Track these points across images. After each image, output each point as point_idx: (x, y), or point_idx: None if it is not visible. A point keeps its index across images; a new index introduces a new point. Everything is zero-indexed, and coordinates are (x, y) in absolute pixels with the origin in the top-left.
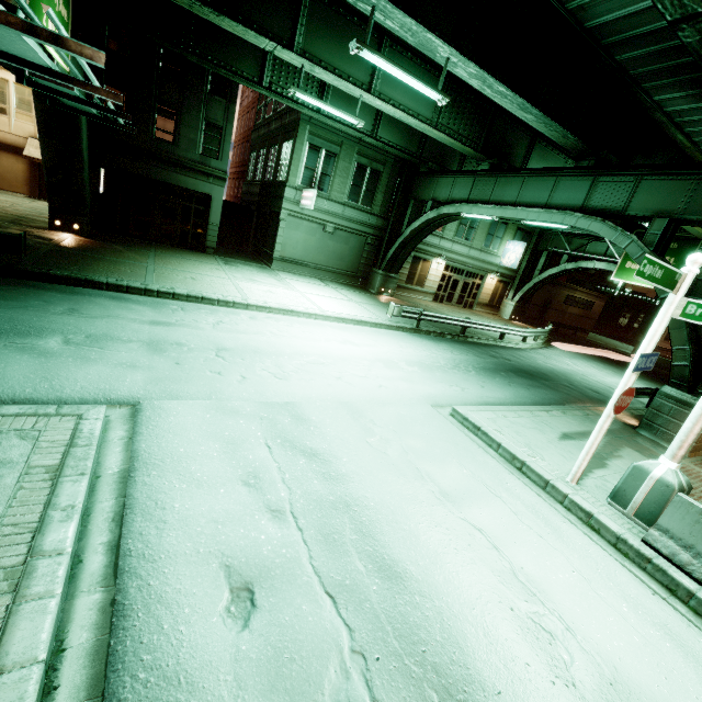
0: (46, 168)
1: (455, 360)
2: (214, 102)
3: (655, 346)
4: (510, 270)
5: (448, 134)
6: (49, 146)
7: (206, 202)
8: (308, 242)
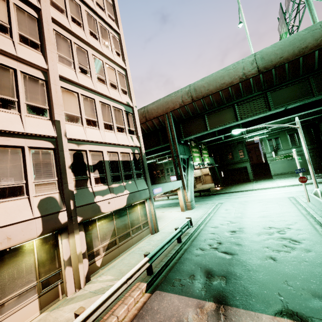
0: (211, 176)
1: None
2: (238, 146)
3: (299, 167)
4: None
5: (301, 118)
6: (211, 172)
7: (246, 168)
8: (283, 166)
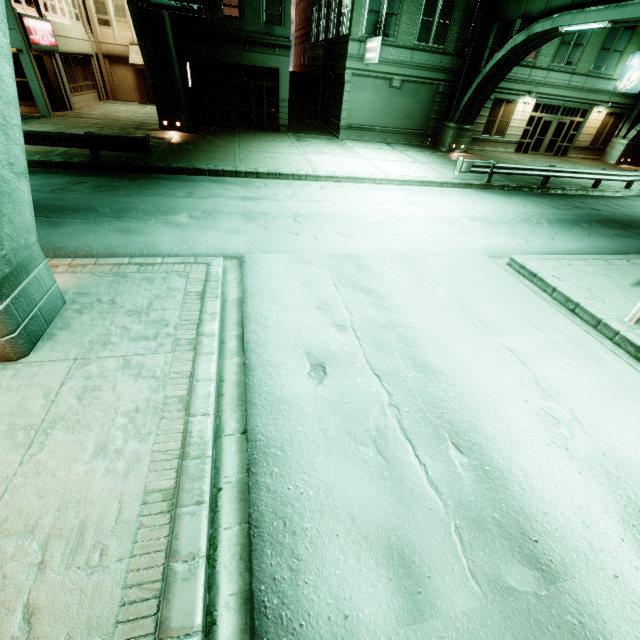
0: (148, 72)
1: (527, 213)
2: None
3: None
4: (628, 96)
5: None
6: (147, 49)
7: (275, 77)
8: (374, 104)
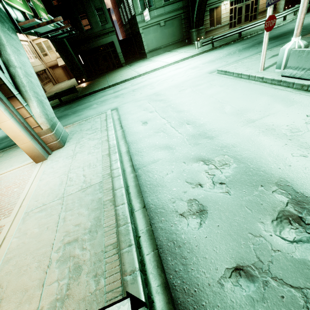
0: (67, 65)
1: (229, 52)
2: None
3: None
4: None
5: None
6: (63, 56)
7: (113, 45)
8: (156, 37)
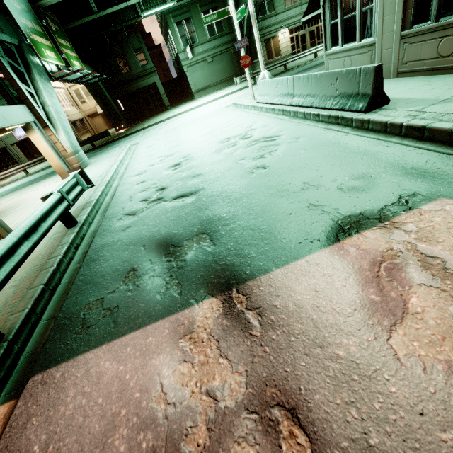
0: (103, 110)
1: None
2: (132, 39)
3: (240, 36)
4: None
5: None
6: (99, 101)
7: (155, 87)
8: (204, 75)
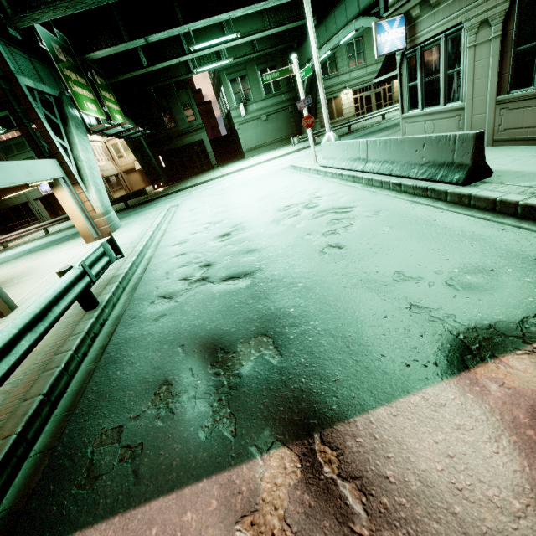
0: (142, 166)
1: None
2: (181, 94)
3: (303, 95)
4: None
5: (279, 25)
6: (138, 157)
7: (202, 144)
8: (257, 133)
